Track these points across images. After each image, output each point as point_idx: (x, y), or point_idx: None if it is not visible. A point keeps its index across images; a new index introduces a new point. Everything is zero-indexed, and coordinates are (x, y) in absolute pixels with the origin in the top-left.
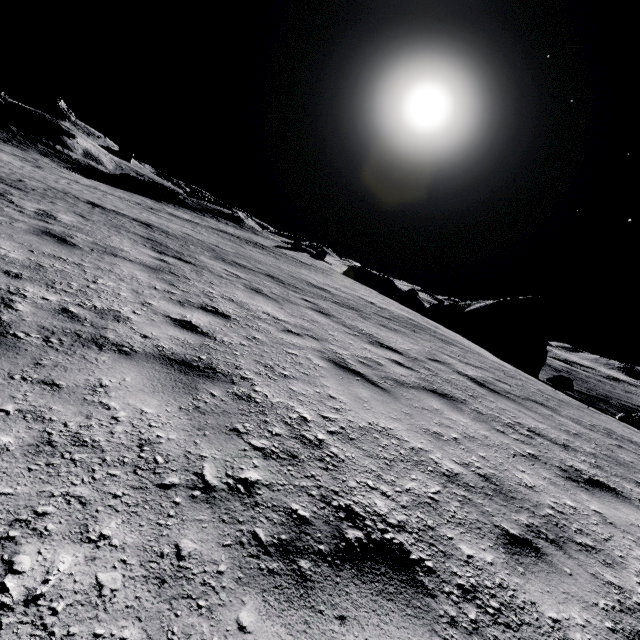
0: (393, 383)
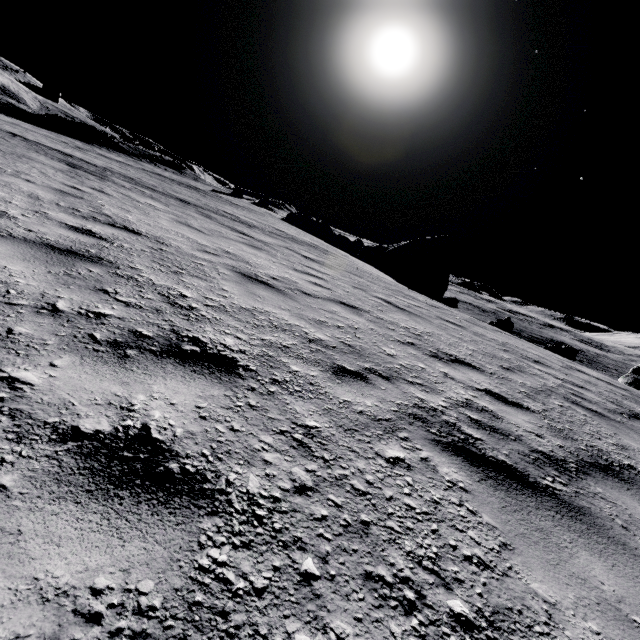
0: (219, 236)
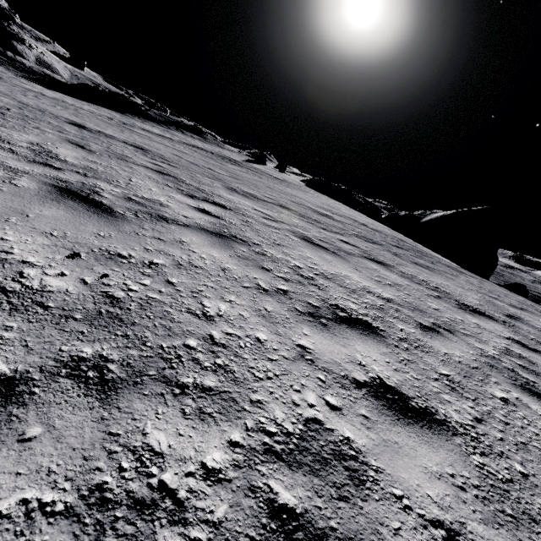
0: None
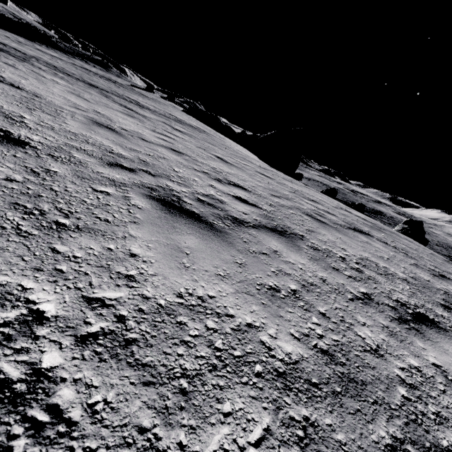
0: (102, 105)
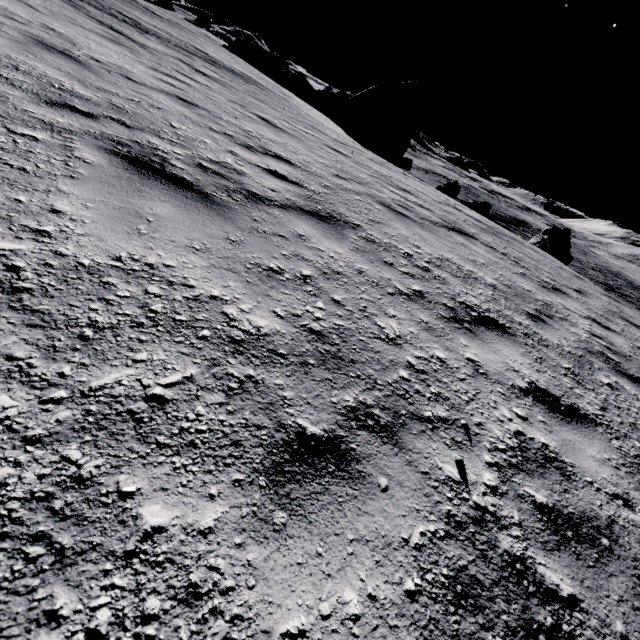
0: (63, 19)
